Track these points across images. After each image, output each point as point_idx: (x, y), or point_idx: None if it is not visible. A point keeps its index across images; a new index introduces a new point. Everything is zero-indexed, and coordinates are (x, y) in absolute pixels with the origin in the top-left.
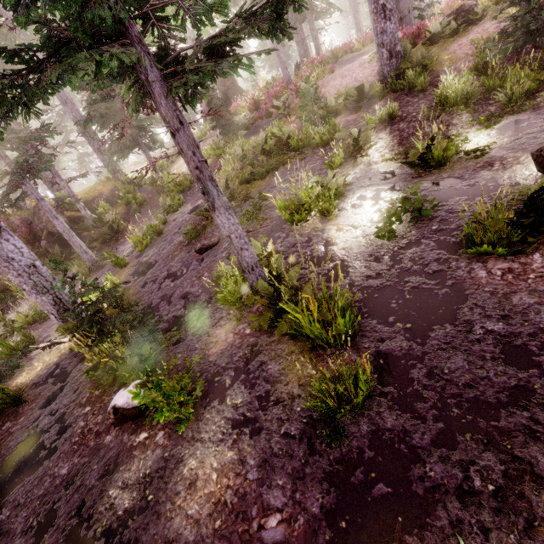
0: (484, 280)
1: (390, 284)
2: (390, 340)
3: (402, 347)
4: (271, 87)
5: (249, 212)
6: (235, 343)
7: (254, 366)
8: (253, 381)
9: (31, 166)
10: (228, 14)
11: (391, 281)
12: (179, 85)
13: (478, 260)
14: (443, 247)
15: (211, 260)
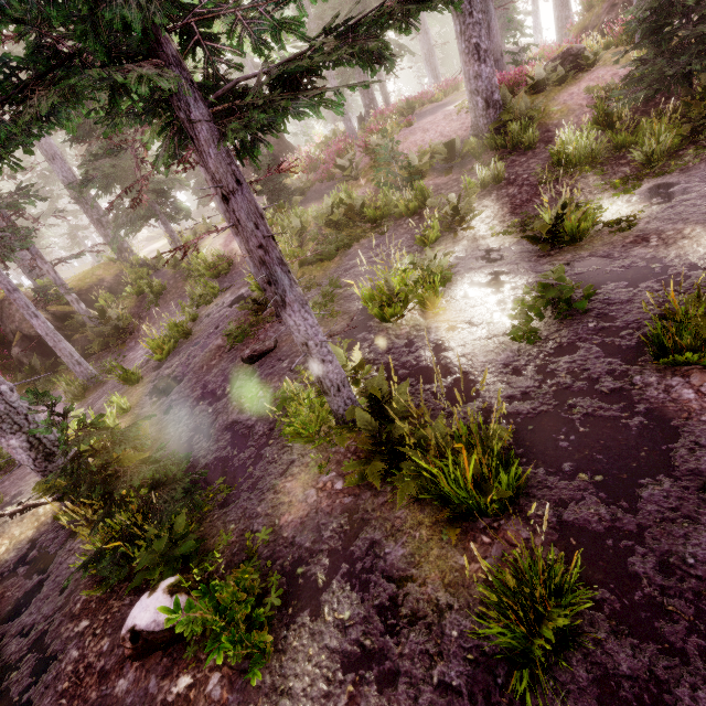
0: (695, 405)
1: (548, 409)
2: (576, 503)
3: (600, 515)
4: (331, 142)
5: (319, 304)
6: (322, 507)
7: (361, 549)
8: (364, 576)
9: (1, 243)
10: (303, 35)
11: (548, 405)
12: (239, 127)
13: (673, 373)
14: (613, 354)
15: (266, 373)
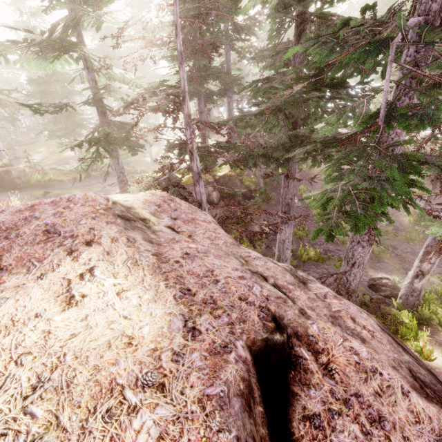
0: None
1: None
2: None
3: None
4: None
5: None
6: None
7: None
8: None
9: None
10: None
11: None
12: None
13: None
14: None
15: None
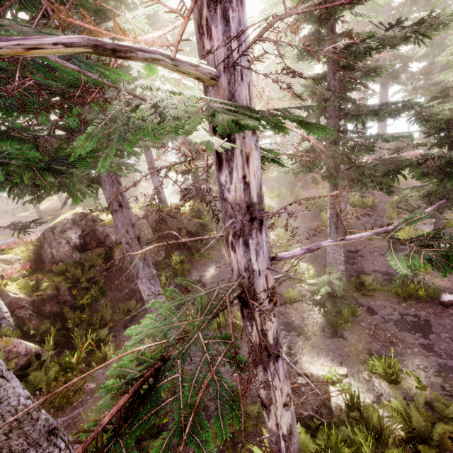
0: None
1: None
2: None
3: None
4: None
5: None
6: None
7: None
8: None
9: None
10: None
11: None
12: None
13: None
14: None
15: (369, 256)
